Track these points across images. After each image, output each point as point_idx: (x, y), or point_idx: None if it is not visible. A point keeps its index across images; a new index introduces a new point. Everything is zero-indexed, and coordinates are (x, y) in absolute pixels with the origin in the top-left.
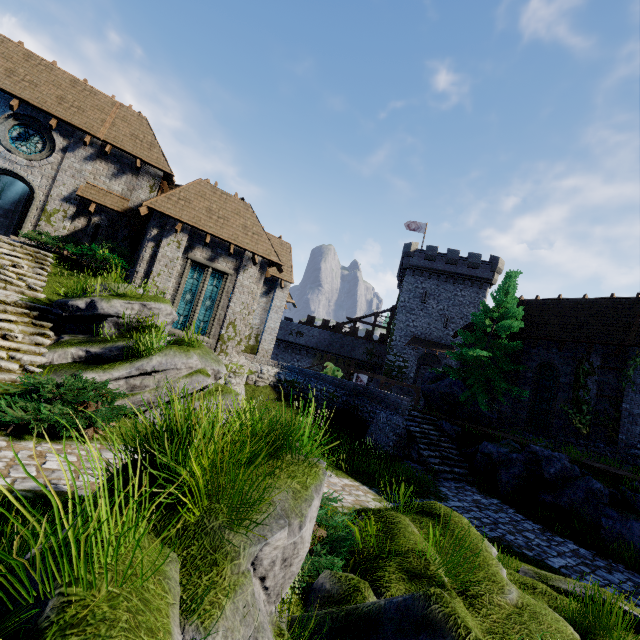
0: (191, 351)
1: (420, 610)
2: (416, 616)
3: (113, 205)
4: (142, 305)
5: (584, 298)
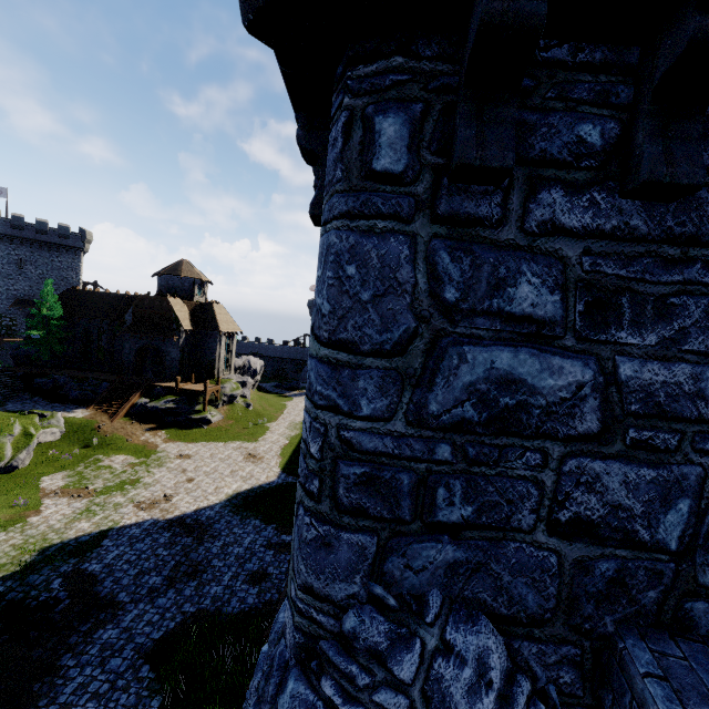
0: None
1: None
2: None
3: None
4: None
5: (106, 292)
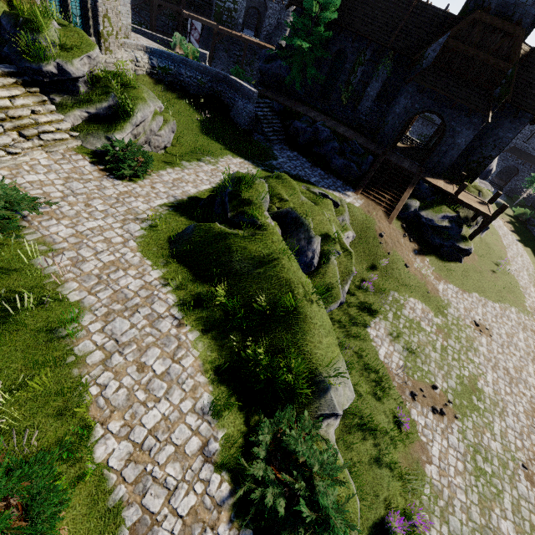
0: (147, 100)
1: (290, 210)
2: (290, 211)
3: None
4: (88, 57)
5: None
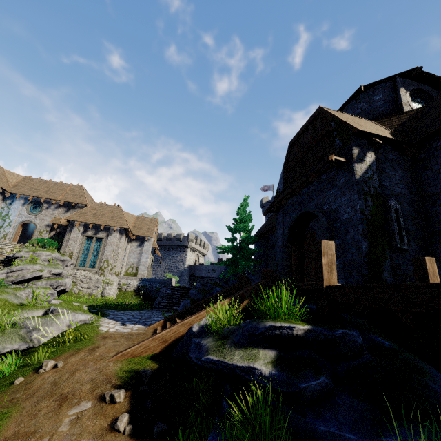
0: (38, 264)
1: None
2: None
3: (64, 223)
4: (33, 252)
5: None
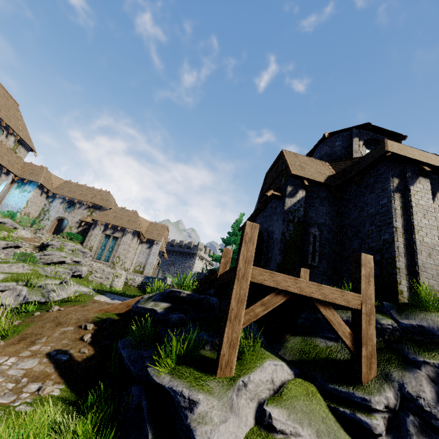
0: (64, 251)
1: None
2: None
3: (90, 221)
4: (62, 242)
5: None
